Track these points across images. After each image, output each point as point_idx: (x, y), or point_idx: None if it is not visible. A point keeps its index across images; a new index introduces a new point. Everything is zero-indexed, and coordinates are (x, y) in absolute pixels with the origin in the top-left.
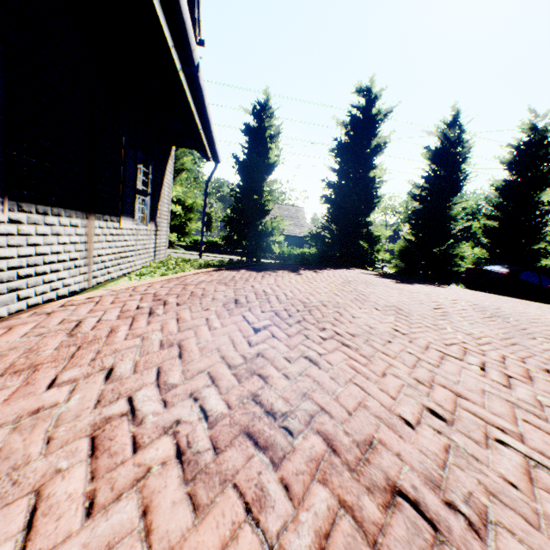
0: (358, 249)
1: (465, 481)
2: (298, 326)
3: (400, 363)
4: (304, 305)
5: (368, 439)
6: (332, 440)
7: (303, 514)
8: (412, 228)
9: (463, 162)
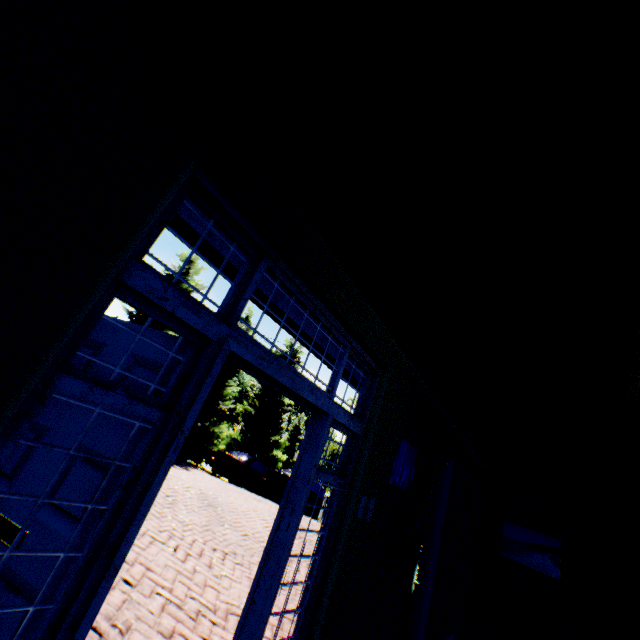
0: None
1: (128, 614)
2: None
3: None
4: None
5: None
6: None
7: None
8: None
9: None
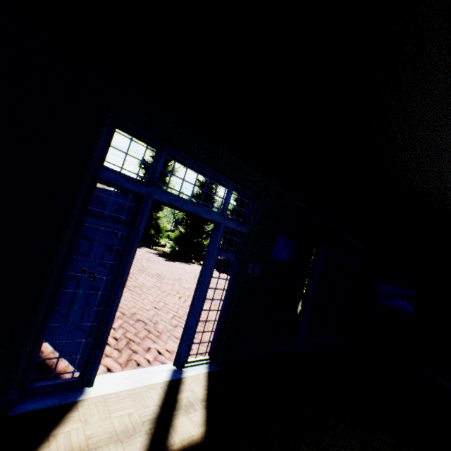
0: (149, 234)
1: (157, 318)
2: None
3: (151, 296)
4: None
5: (134, 313)
6: (124, 313)
7: (116, 323)
8: (185, 224)
9: (215, 193)
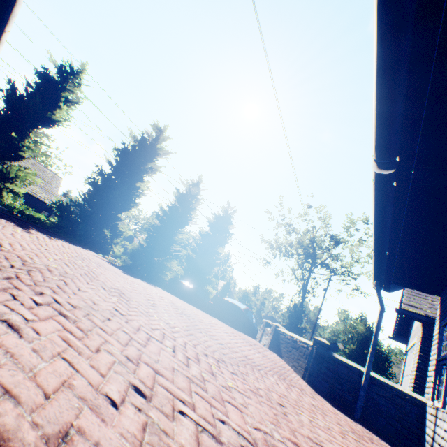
0: (101, 235)
1: None
2: (7, 282)
3: (116, 339)
4: (25, 263)
5: (65, 429)
6: (8, 440)
7: None
8: (149, 237)
9: (193, 210)
